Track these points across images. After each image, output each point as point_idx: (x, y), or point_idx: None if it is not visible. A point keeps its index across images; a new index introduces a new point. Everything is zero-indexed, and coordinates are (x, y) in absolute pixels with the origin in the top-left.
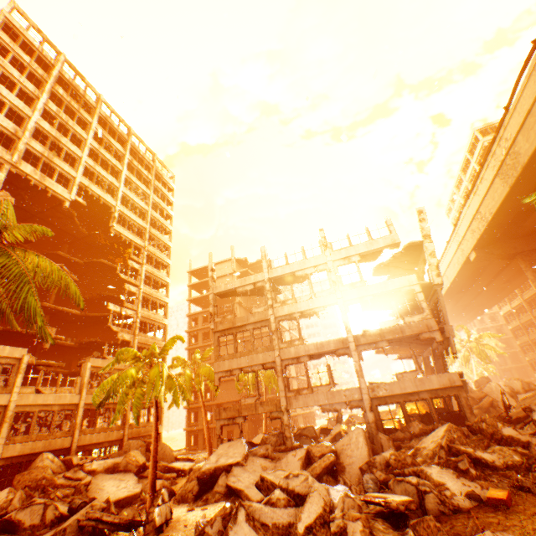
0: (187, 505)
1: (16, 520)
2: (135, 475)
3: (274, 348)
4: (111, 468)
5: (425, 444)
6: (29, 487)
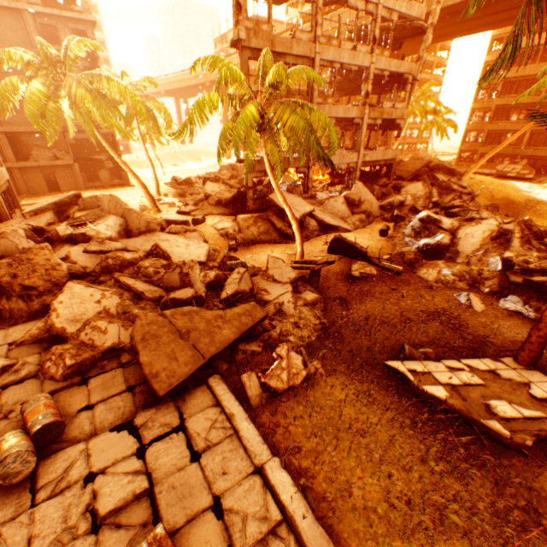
0: (289, 244)
1: (241, 292)
2: (170, 234)
3: (313, 102)
4: (122, 232)
5: (412, 193)
6: (95, 274)
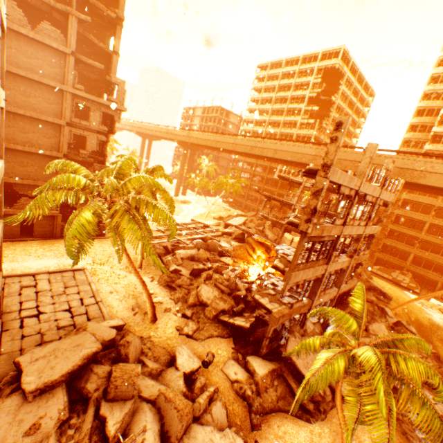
0: (311, 422)
1: None
2: (203, 425)
3: (329, 264)
4: None
5: (379, 334)
6: None
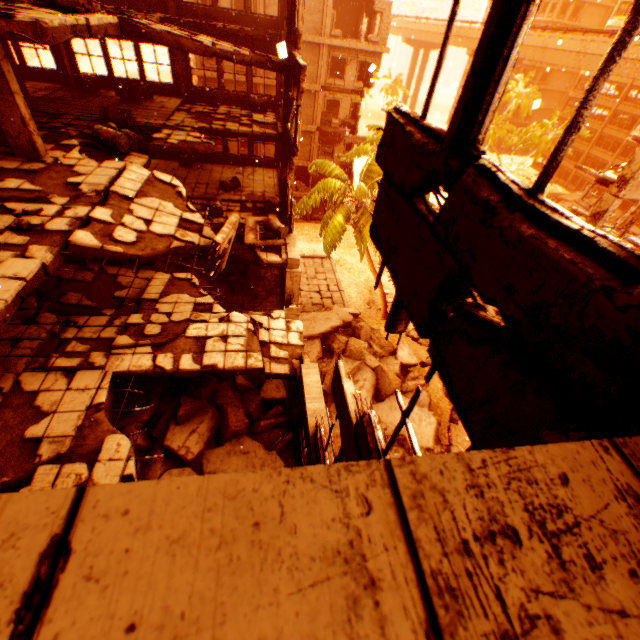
0: None
1: None
2: (406, 398)
3: None
4: (373, 394)
5: None
6: None
